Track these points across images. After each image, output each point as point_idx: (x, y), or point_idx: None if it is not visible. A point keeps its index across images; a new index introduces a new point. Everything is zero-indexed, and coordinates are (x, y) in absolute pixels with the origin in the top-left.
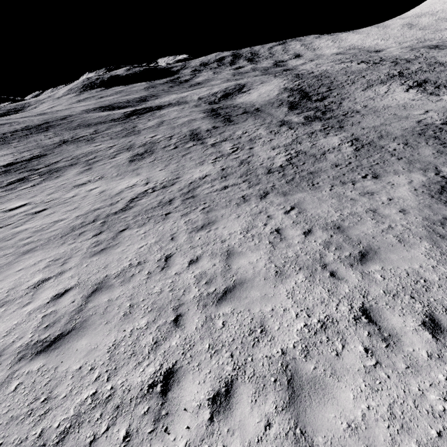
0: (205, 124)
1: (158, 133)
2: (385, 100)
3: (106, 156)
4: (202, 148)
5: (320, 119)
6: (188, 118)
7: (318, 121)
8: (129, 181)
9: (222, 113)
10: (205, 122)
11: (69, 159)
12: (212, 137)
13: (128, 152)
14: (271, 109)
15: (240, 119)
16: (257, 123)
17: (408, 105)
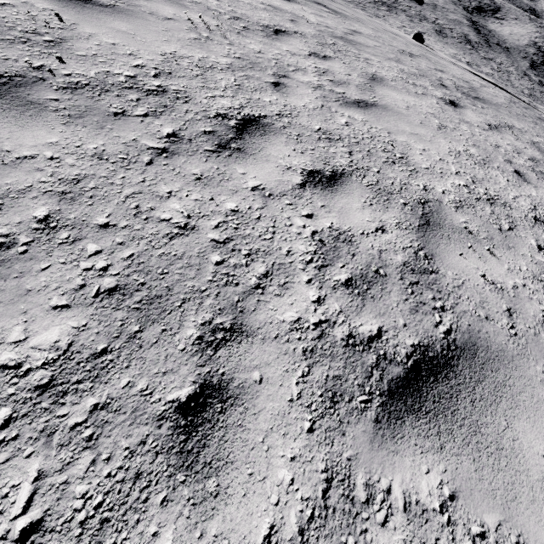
0: (472, 35)
1: (438, 18)
2: None
3: (414, 16)
4: (479, 56)
5: None
6: (456, 17)
7: None
8: (452, 50)
9: (482, 32)
10: (472, 33)
11: None
12: (482, 52)
13: (428, 23)
14: (517, 56)
15: (496, 49)
16: (509, 62)
17: None
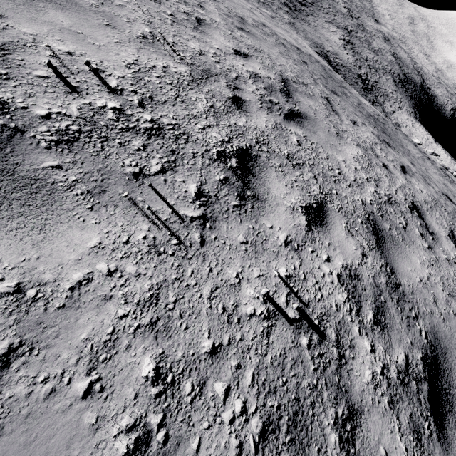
0: None
1: None
2: (326, 33)
3: None
4: None
5: (291, 9)
6: None
7: (289, 9)
8: None
9: None
10: None
11: None
12: None
13: None
14: None
15: None
16: None
17: (330, 41)
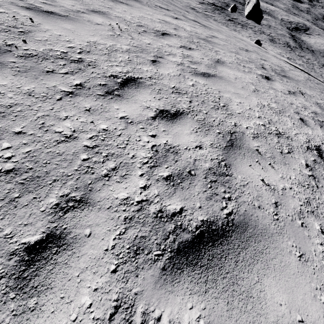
0: (291, 42)
1: (271, 32)
2: None
3: (257, 31)
4: (295, 54)
5: None
6: (282, 32)
7: None
8: (279, 50)
9: (297, 41)
10: (291, 41)
11: (241, 21)
12: (297, 52)
13: (265, 35)
14: (319, 55)
15: (306, 51)
16: (313, 58)
17: None
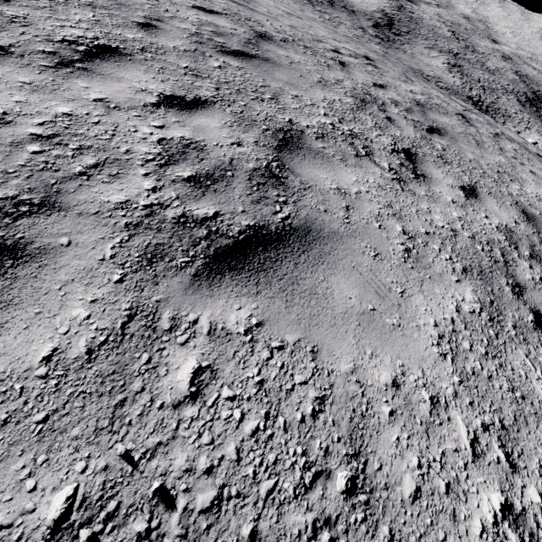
0: None
1: None
2: (426, 59)
3: None
4: (313, 9)
5: (383, 41)
6: None
7: (380, 40)
8: None
9: None
10: None
11: None
12: (319, 7)
13: None
14: (362, 18)
15: (339, 9)
16: (348, 18)
17: (431, 66)
